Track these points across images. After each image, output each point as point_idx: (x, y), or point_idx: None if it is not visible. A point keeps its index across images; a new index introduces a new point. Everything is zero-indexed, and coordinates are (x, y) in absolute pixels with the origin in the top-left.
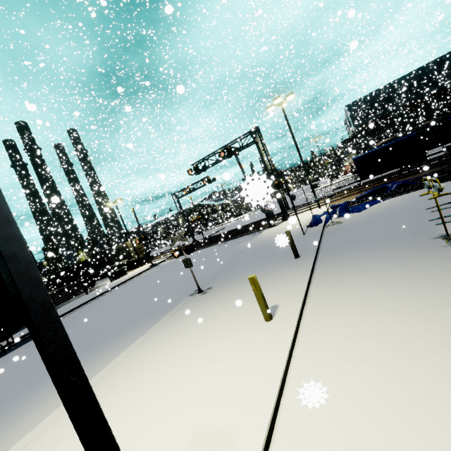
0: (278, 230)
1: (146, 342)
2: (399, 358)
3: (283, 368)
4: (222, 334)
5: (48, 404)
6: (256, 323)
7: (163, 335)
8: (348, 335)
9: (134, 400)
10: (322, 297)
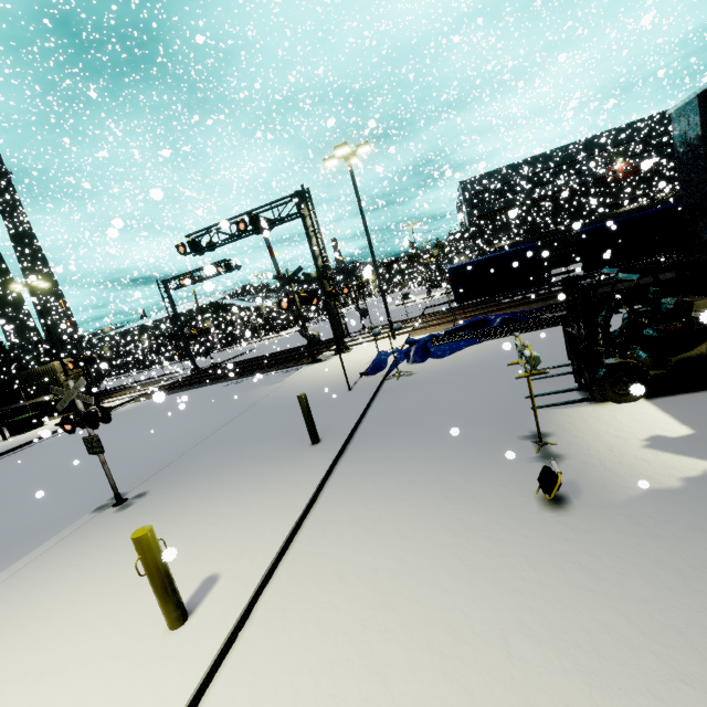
0: (321, 371)
1: None
2: None
3: None
4: (65, 660)
5: None
6: (149, 630)
7: None
8: (301, 706)
9: None
10: (309, 561)
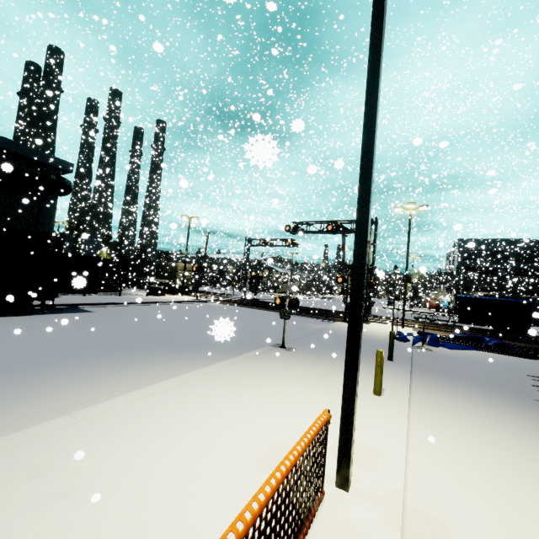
0: None
1: (241, 365)
2: (508, 458)
3: (406, 428)
4: (329, 387)
5: (141, 374)
6: (364, 392)
7: (258, 366)
8: (459, 432)
9: (258, 401)
10: (426, 399)
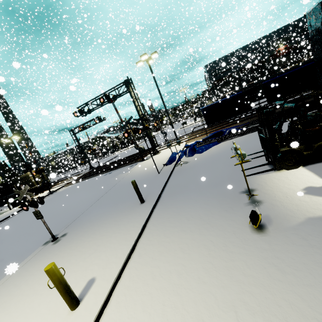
0: (146, 164)
1: None
2: None
3: None
4: None
5: None
6: (62, 311)
7: None
8: None
9: None
10: (138, 267)
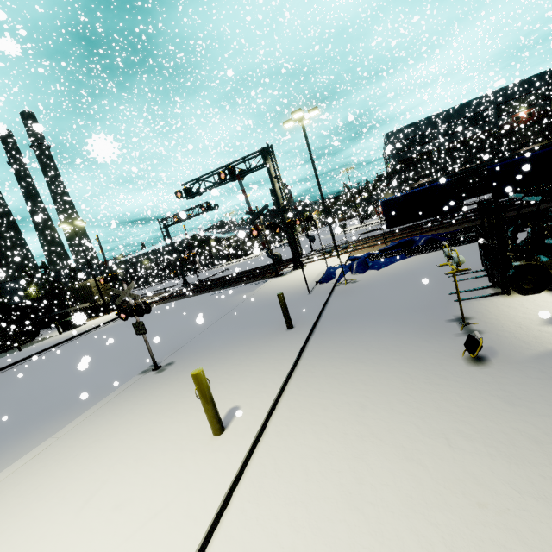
0: (284, 282)
1: (45, 454)
2: (362, 531)
3: (201, 537)
4: (150, 452)
5: None
6: (200, 437)
7: (73, 443)
8: (310, 475)
9: None
10: (299, 399)
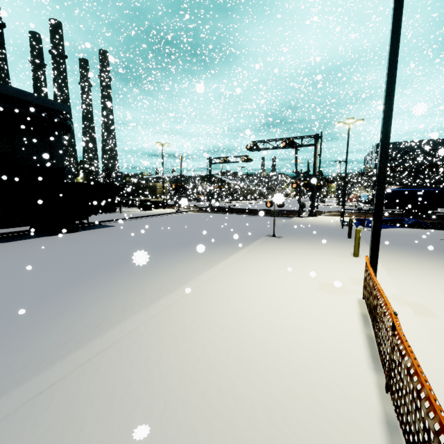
0: (310, 220)
1: (259, 248)
2: None
3: (384, 270)
4: (325, 255)
5: (199, 259)
6: (347, 256)
7: (270, 248)
8: (412, 270)
9: (290, 265)
10: (384, 257)
